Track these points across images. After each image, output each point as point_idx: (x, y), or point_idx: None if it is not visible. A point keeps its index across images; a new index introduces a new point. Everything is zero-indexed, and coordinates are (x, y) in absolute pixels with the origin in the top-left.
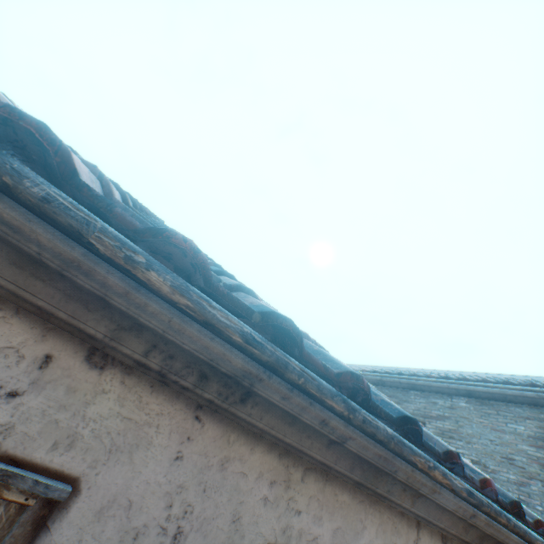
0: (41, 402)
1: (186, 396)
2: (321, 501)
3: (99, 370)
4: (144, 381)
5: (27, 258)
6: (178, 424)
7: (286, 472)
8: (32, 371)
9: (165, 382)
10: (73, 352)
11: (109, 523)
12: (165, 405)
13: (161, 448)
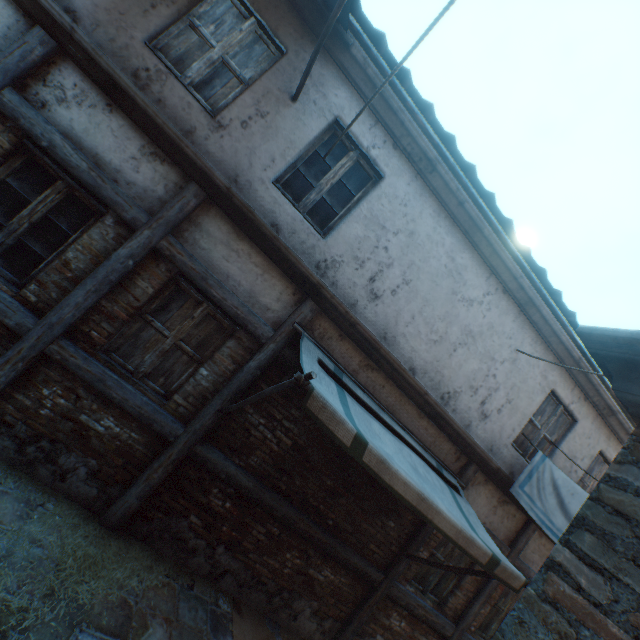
0: (577, 405)
1: (595, 411)
2: (614, 447)
3: (584, 401)
4: (589, 405)
5: (587, 381)
6: (593, 416)
7: (609, 436)
8: (577, 399)
9: (594, 407)
10: (582, 397)
11: (581, 429)
12: (591, 411)
13: (589, 420)
